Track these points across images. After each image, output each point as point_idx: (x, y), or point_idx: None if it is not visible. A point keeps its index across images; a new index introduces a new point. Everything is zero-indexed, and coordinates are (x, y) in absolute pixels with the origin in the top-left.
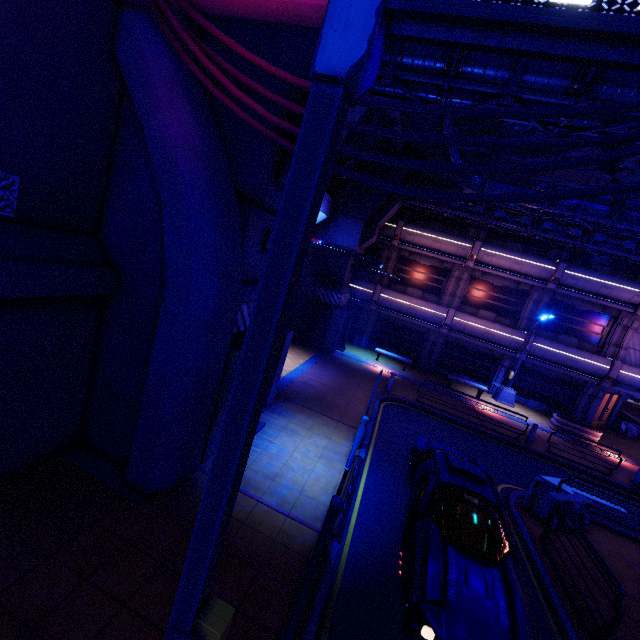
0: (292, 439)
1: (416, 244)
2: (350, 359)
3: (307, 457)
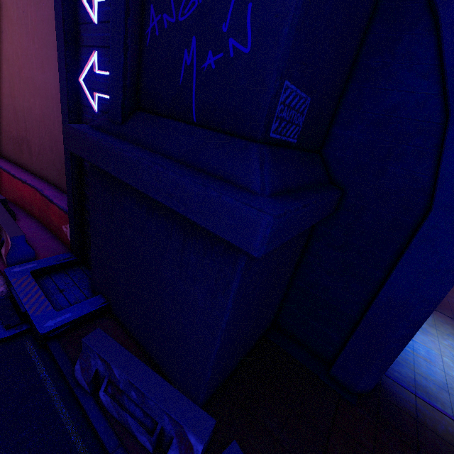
0: (428, 339)
1: None
2: None
3: None
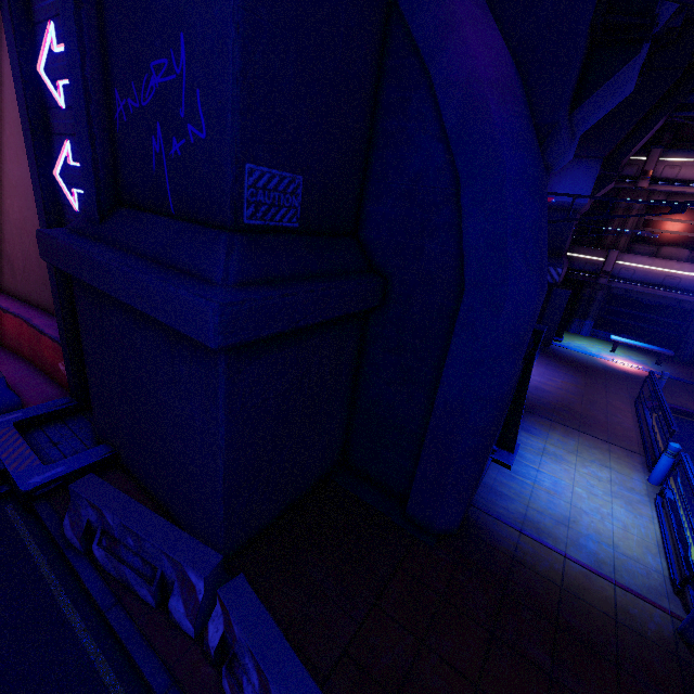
0: (561, 467)
1: (682, 180)
2: (576, 352)
3: (594, 495)
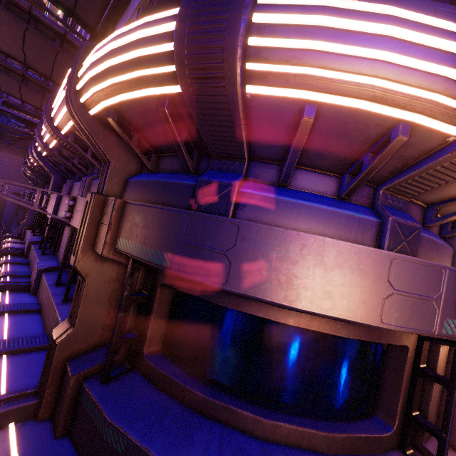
0: None
1: None
2: None
3: None
